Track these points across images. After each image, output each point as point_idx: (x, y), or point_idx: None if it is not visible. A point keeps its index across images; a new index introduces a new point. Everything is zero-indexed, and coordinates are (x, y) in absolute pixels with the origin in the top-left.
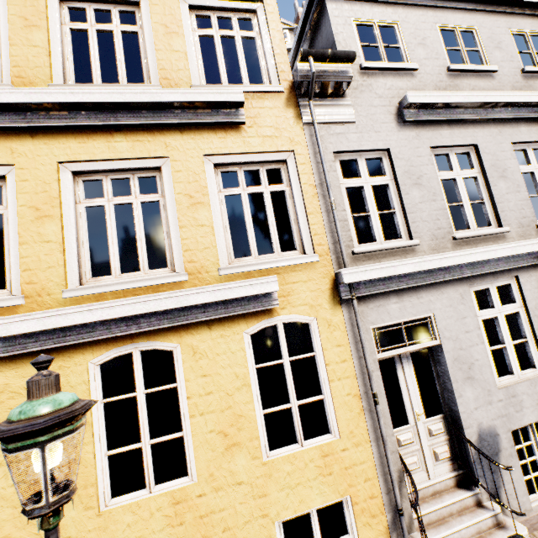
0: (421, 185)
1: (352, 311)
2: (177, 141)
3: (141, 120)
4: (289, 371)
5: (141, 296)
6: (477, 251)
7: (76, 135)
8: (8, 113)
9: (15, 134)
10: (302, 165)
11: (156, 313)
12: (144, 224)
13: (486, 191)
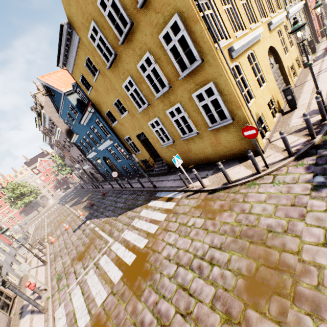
0: None
1: (288, 22)
2: None
3: None
4: (287, 34)
5: (280, 15)
6: (295, 7)
7: None
8: None
9: None
10: None
11: (279, 20)
12: None
13: None
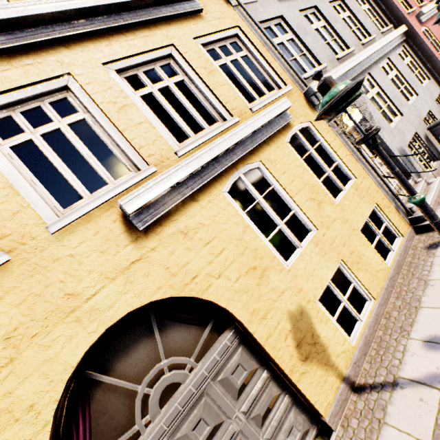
0: (308, 34)
1: None
2: (171, 32)
3: (141, 18)
4: (317, 155)
5: (231, 131)
6: (353, 60)
7: (99, 40)
8: (37, 29)
9: (51, 48)
10: (248, 34)
11: (240, 144)
12: (88, 182)
13: (333, 32)
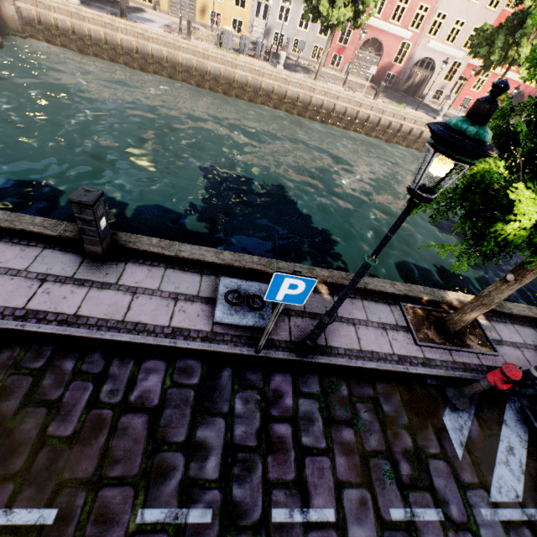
0: None
1: None
2: None
3: None
4: None
5: None
6: None
7: None
8: None
9: None
10: None
11: None
12: None
13: None
